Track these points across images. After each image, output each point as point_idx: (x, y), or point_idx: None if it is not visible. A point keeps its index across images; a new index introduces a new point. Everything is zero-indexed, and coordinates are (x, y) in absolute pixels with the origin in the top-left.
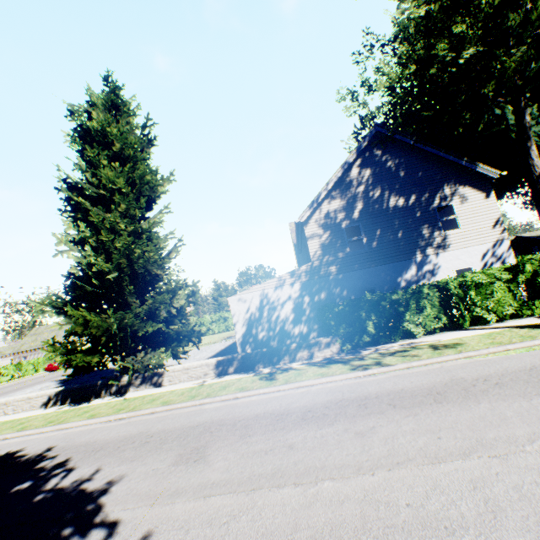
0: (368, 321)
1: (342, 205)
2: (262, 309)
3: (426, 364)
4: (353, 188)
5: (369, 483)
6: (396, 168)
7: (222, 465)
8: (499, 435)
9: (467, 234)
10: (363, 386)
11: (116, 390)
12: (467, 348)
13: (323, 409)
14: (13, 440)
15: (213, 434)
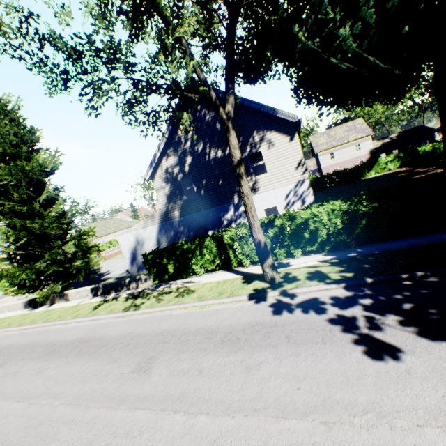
0: (169, 265)
1: (176, 161)
2: (137, 243)
3: (152, 312)
4: (182, 145)
5: None
6: (213, 121)
7: None
8: (54, 390)
9: (273, 178)
10: (104, 328)
11: (50, 302)
12: (183, 300)
13: (65, 346)
14: None
15: (19, 355)
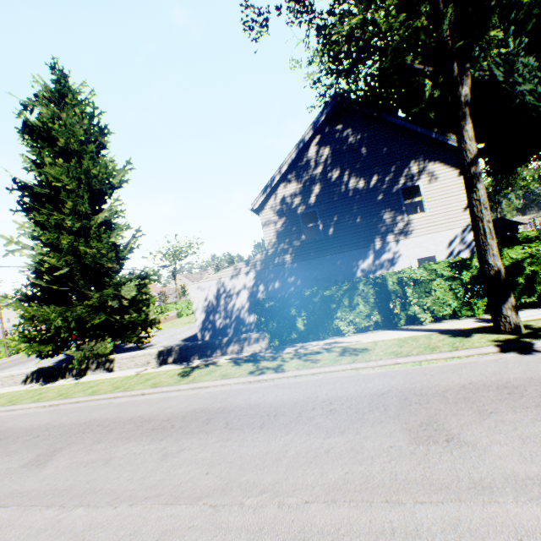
0: (298, 318)
1: (299, 189)
2: (220, 297)
3: (314, 374)
4: (310, 170)
5: (102, 517)
6: (358, 144)
7: (47, 473)
8: (249, 480)
9: (433, 219)
10: (237, 395)
11: (77, 372)
12: (364, 358)
13: (178, 420)
14: None
15: (81, 436)
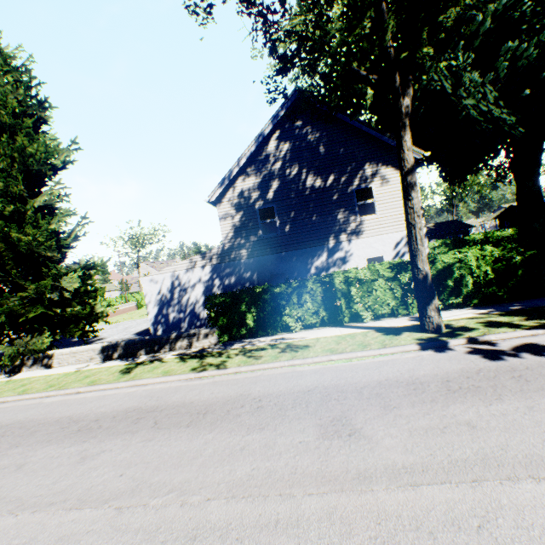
0: (248, 314)
1: (258, 183)
2: (174, 290)
3: (254, 370)
4: (269, 164)
5: None
6: (317, 142)
7: None
8: (161, 480)
9: (383, 221)
10: (174, 393)
11: (11, 369)
12: (303, 355)
13: (108, 420)
14: None
15: None
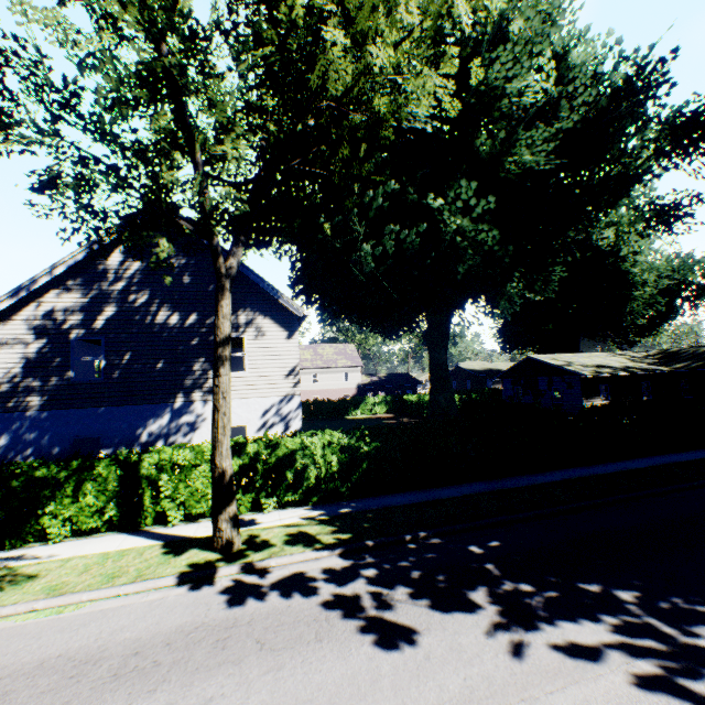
0: None
1: (82, 304)
2: None
3: None
4: (107, 282)
5: None
6: (182, 269)
7: None
8: None
9: (253, 381)
10: None
11: None
12: None
13: None
14: None
15: None
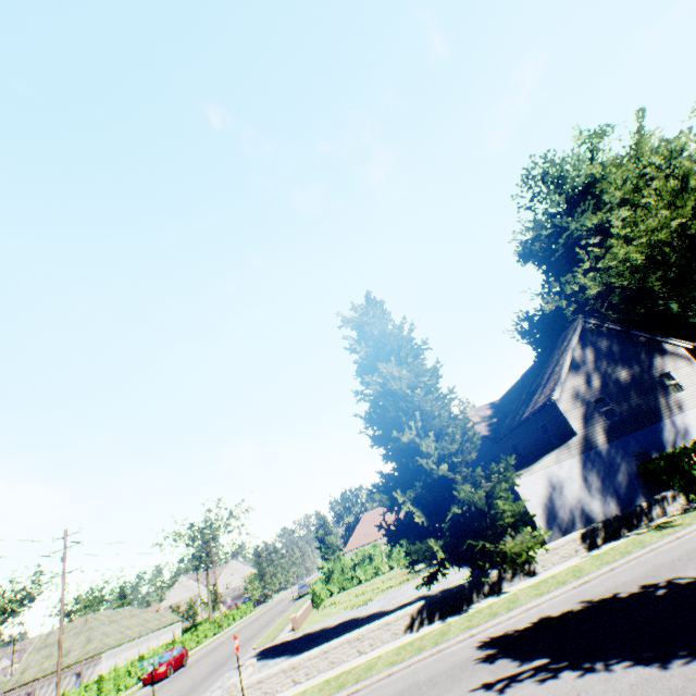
0: (691, 471)
1: (581, 381)
2: (551, 489)
3: None
4: (582, 366)
5: None
6: (609, 347)
7: None
8: None
9: (693, 394)
10: None
11: (489, 589)
12: None
13: None
14: (489, 630)
15: None
